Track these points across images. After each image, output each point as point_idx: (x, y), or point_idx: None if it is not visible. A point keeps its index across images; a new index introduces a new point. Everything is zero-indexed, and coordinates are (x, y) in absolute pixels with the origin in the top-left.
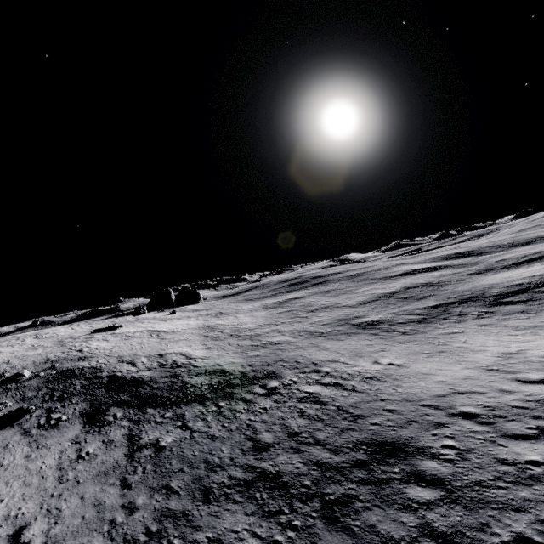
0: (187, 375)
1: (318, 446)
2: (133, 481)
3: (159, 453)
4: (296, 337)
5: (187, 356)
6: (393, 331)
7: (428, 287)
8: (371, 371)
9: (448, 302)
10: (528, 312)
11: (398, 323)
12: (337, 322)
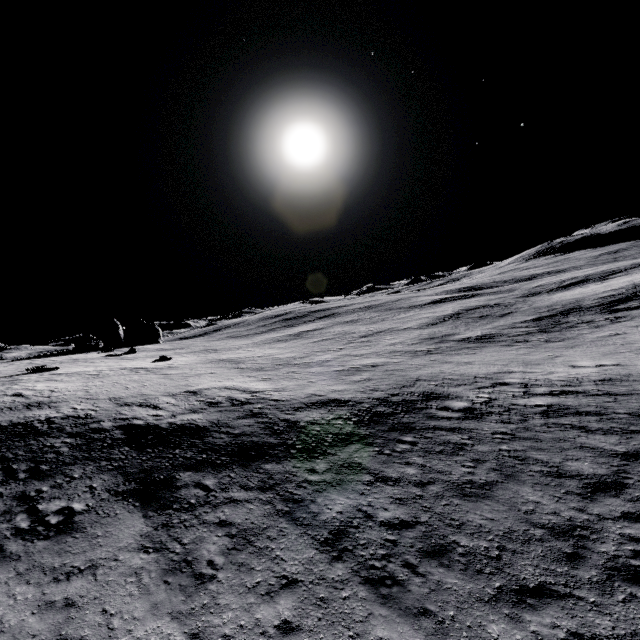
0: (278, 411)
1: None
2: (419, 598)
3: (401, 531)
4: (395, 358)
5: (243, 390)
6: (526, 341)
7: (494, 307)
8: (590, 374)
9: (545, 315)
10: None
11: (517, 335)
12: (428, 341)
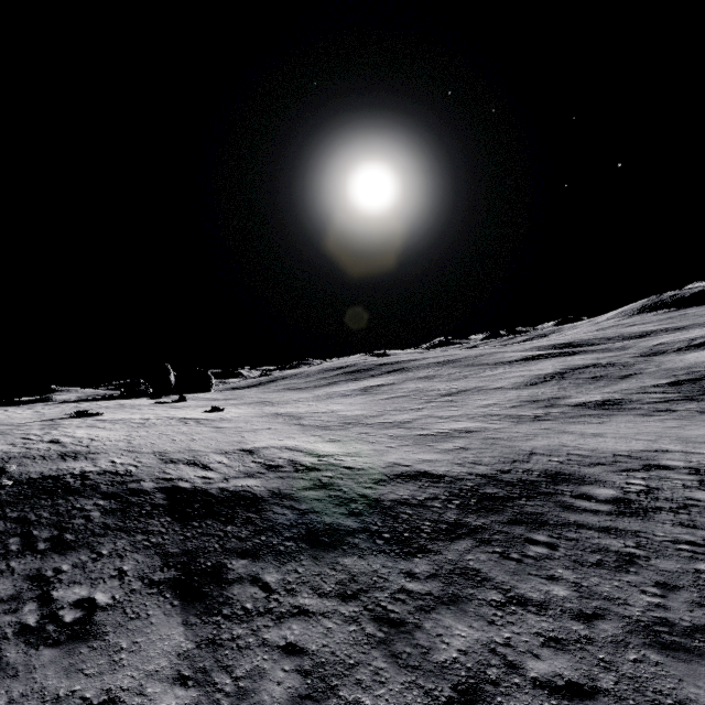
0: (354, 483)
1: None
2: None
3: (572, 703)
4: (493, 423)
5: (307, 452)
6: (670, 410)
7: (607, 367)
8: None
9: (684, 378)
10: None
11: (653, 402)
12: (531, 404)
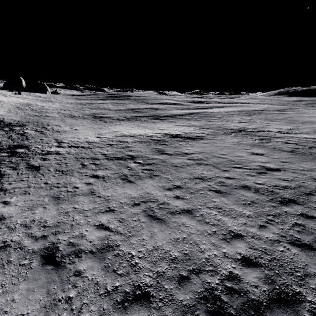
0: None
1: None
2: None
3: None
4: (61, 116)
5: None
6: (103, 120)
7: (153, 109)
8: (62, 130)
9: (145, 115)
10: (155, 122)
11: (112, 119)
12: (90, 114)
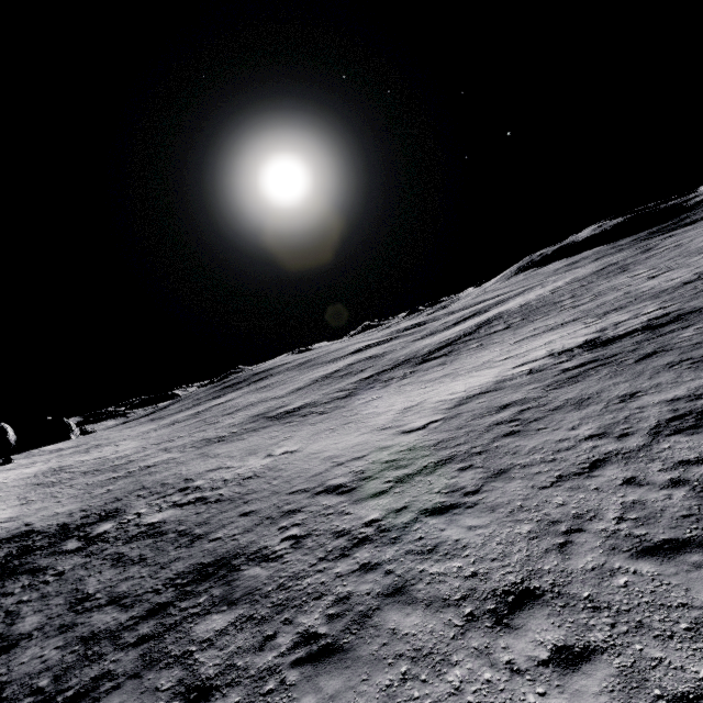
0: None
1: (108, 607)
2: None
3: None
4: (184, 451)
5: None
6: (311, 413)
7: (371, 360)
8: (255, 469)
9: (382, 370)
10: (445, 363)
11: (321, 404)
12: (251, 419)
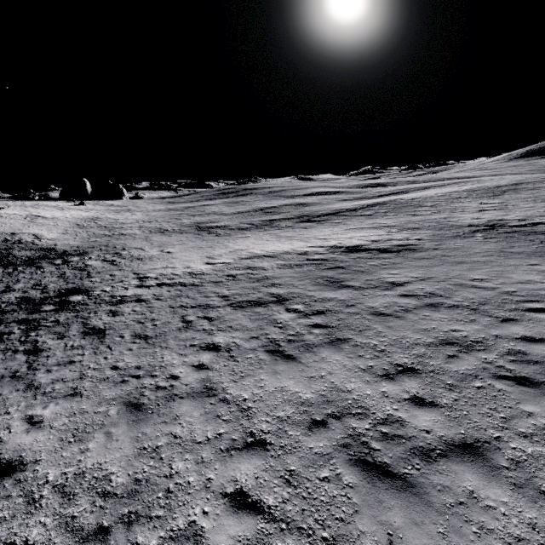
0: (19, 249)
1: (40, 290)
2: None
3: None
4: (144, 232)
5: (37, 237)
6: (214, 233)
7: (297, 206)
8: (147, 255)
9: (286, 217)
10: (306, 228)
11: (228, 229)
12: (192, 224)
